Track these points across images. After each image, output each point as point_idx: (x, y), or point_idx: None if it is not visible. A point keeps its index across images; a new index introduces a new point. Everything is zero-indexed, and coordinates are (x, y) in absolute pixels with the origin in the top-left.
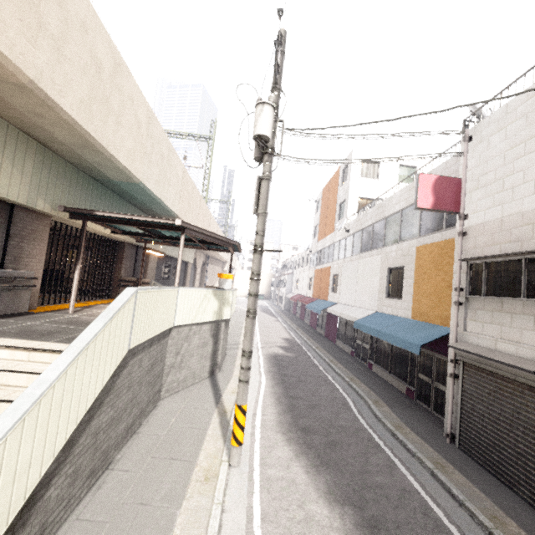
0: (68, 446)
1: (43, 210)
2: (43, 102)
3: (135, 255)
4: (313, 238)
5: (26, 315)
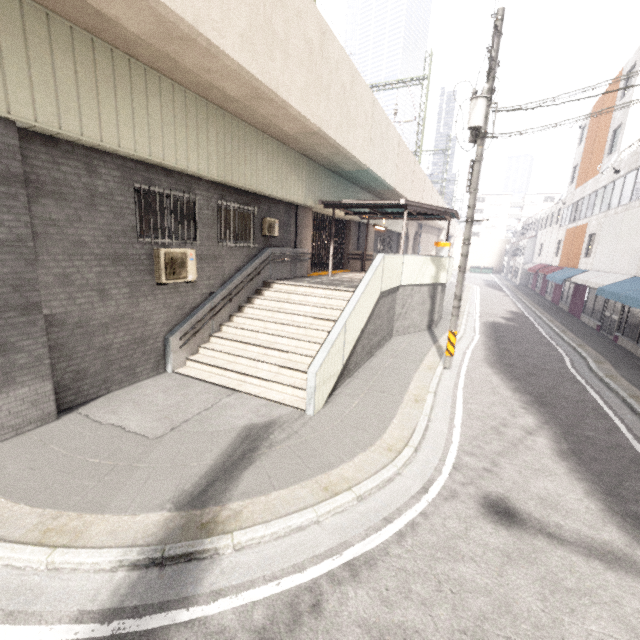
0: (361, 332)
1: (311, 206)
2: (321, 137)
3: (357, 231)
4: (569, 185)
5: (309, 277)
